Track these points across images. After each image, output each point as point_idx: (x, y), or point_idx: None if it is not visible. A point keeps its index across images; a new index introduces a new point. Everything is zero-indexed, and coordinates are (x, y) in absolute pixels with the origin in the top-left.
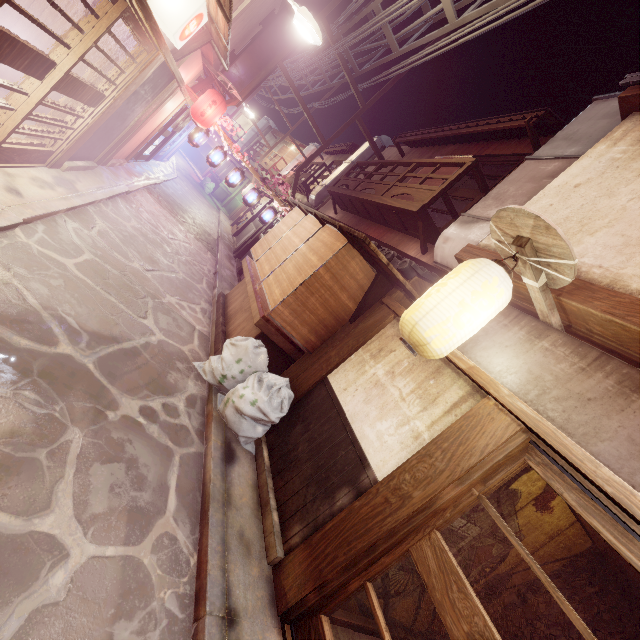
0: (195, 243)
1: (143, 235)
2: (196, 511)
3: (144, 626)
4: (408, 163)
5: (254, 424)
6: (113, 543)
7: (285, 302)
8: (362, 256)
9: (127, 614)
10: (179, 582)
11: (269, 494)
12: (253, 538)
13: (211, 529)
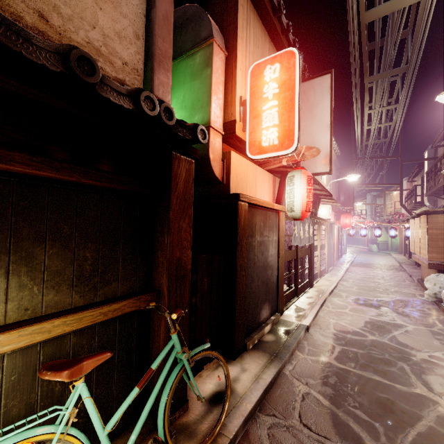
0: (388, 271)
1: (364, 277)
2: None
3: None
4: (442, 155)
5: None
6: (420, 327)
7: (429, 252)
8: (439, 214)
9: (436, 335)
10: None
11: None
12: None
13: None
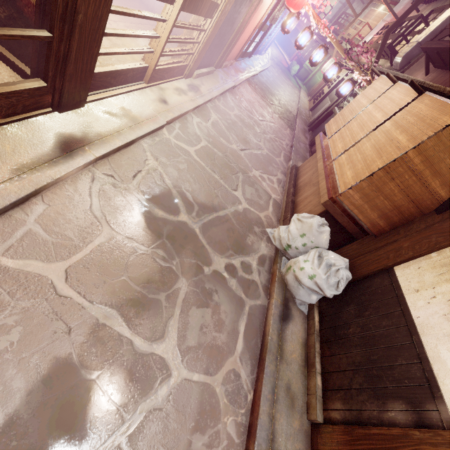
0: (278, 122)
1: (241, 121)
2: (256, 355)
3: (211, 441)
4: None
5: (309, 292)
6: (198, 371)
7: (357, 186)
8: None
9: (201, 429)
10: (238, 412)
11: (315, 358)
12: (297, 392)
13: (265, 378)
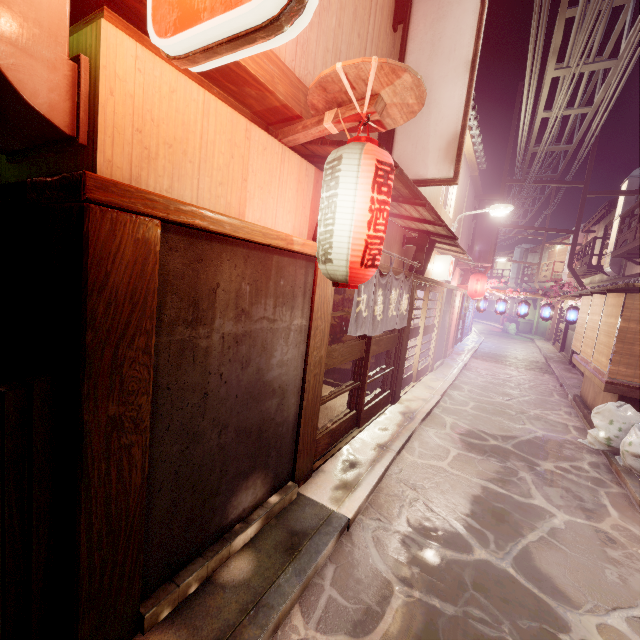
0: (528, 373)
1: (490, 383)
2: None
3: (627, 556)
4: None
5: None
6: (579, 518)
7: (613, 362)
8: None
9: (610, 547)
10: None
11: None
12: None
13: None
